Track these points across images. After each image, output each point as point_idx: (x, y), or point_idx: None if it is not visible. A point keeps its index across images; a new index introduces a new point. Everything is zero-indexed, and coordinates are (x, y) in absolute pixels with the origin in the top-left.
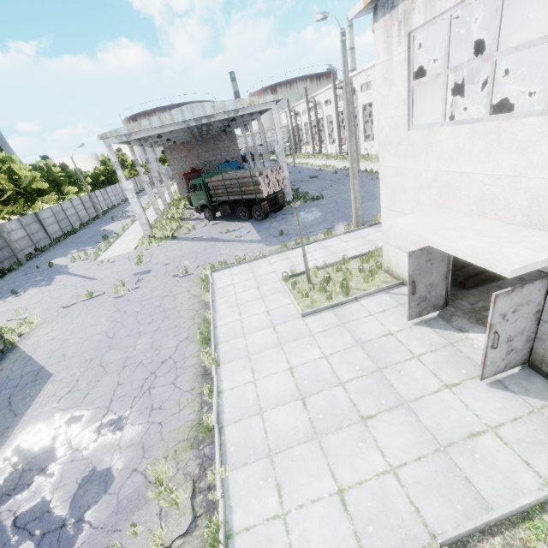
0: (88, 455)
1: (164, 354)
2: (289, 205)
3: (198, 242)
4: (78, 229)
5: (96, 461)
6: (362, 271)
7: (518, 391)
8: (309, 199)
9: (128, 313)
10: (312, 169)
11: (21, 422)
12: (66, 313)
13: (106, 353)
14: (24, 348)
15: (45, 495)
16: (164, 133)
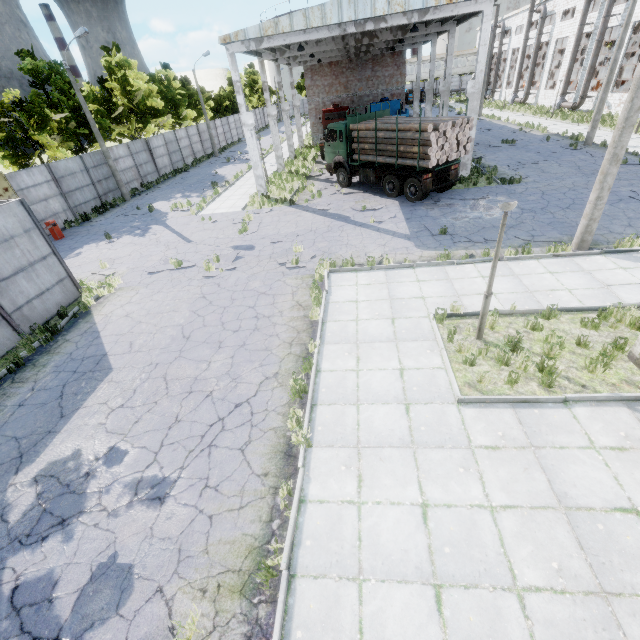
0: (114, 527)
1: (242, 393)
2: (463, 183)
3: (320, 218)
4: (190, 166)
5: (120, 544)
6: (583, 345)
7: None
8: (496, 179)
9: (214, 306)
10: (506, 127)
11: (64, 430)
12: (148, 282)
13: (175, 360)
14: (96, 317)
15: (54, 568)
16: (308, 43)
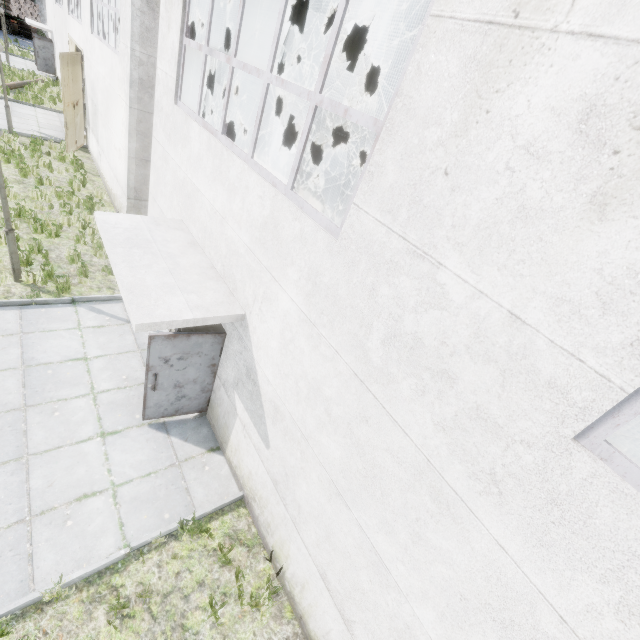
0: None
1: None
2: None
3: None
4: None
5: None
6: None
7: (46, 75)
8: None
9: None
10: None
11: None
12: None
13: None
14: None
15: None
16: None
